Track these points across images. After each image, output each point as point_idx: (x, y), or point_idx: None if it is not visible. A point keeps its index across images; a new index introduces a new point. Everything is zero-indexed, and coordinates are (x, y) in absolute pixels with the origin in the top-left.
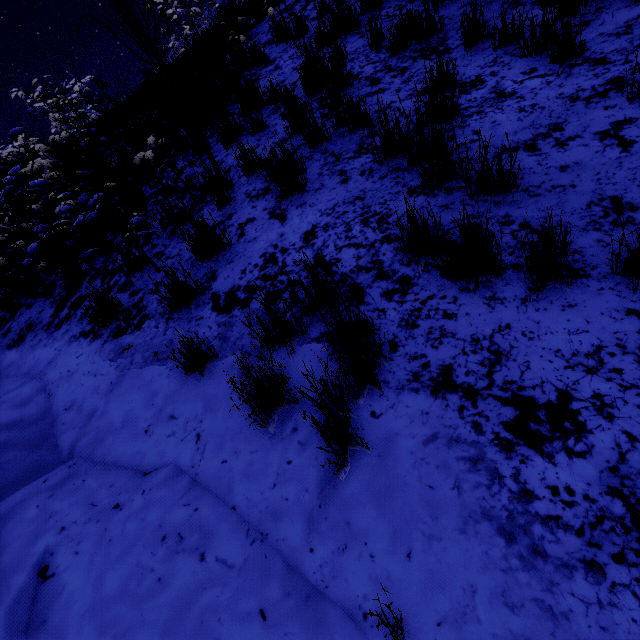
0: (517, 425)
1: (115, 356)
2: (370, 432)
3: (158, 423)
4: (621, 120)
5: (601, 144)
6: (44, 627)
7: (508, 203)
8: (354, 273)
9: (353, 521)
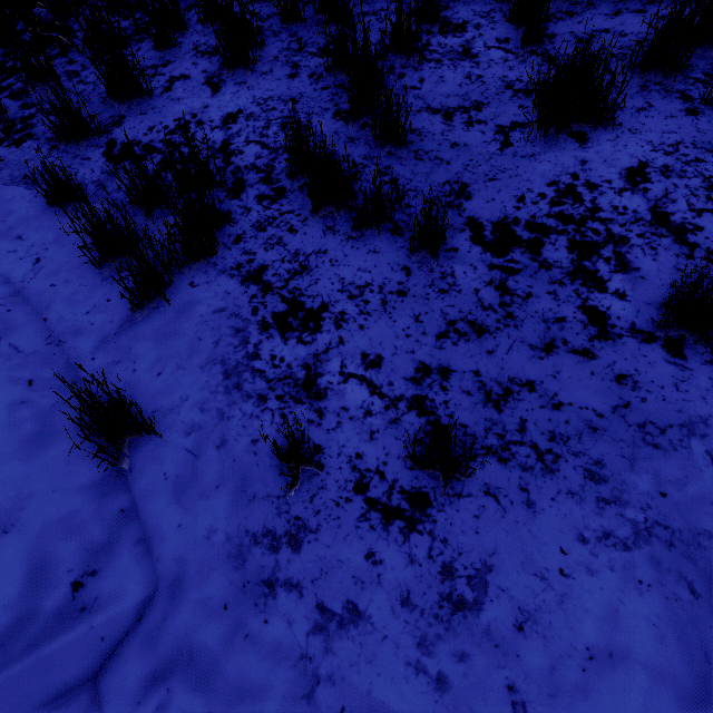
0: (281, 316)
1: None
2: (182, 295)
3: (3, 238)
4: (520, 122)
5: (493, 137)
6: None
7: (397, 157)
8: (247, 169)
9: (134, 348)
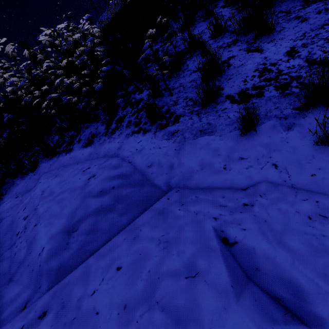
0: None
1: (168, 137)
2: None
3: (232, 163)
4: None
5: None
6: (260, 272)
7: None
8: None
9: None
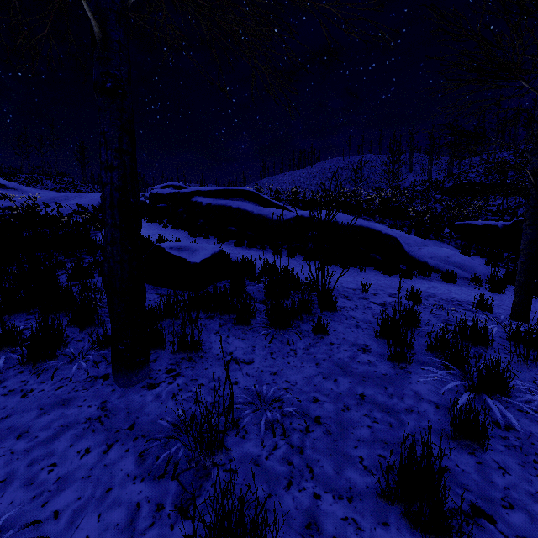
0: None
1: None
2: None
3: None
4: None
5: None
6: None
7: None
8: None
9: None
